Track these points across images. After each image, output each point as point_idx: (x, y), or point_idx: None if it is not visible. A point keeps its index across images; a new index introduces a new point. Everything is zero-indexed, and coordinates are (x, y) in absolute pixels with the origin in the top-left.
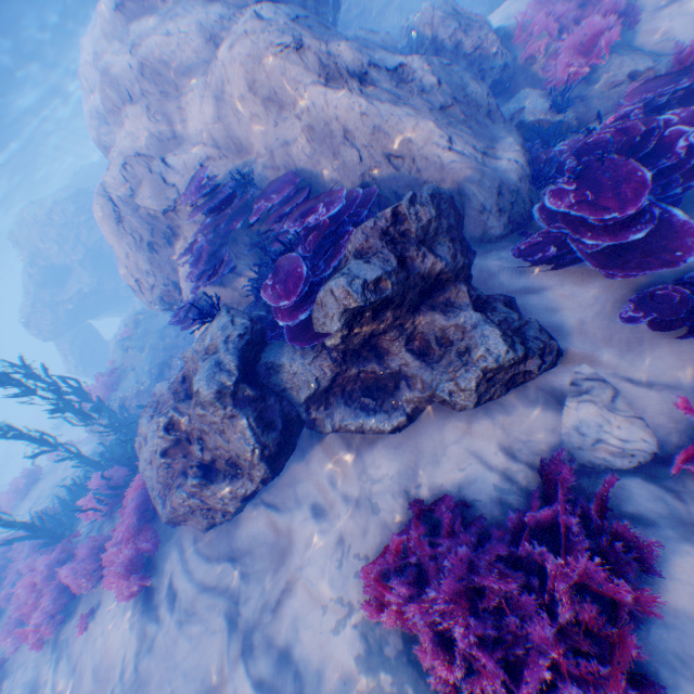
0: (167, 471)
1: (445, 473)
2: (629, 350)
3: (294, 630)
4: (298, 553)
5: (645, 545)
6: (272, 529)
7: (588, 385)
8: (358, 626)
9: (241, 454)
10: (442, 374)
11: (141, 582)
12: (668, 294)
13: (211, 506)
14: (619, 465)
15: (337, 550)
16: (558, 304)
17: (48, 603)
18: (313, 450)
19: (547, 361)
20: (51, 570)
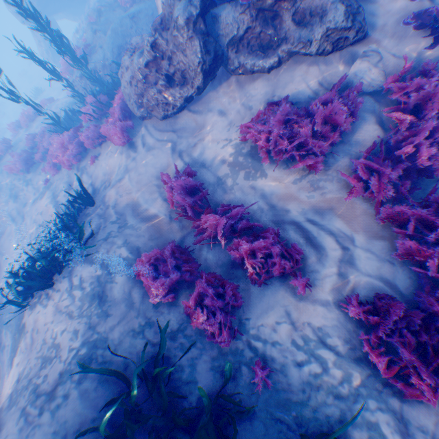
0: (142, 85)
1: (288, 91)
2: (397, 40)
3: (203, 151)
4: (208, 129)
5: (358, 104)
6: (195, 121)
7: (370, 54)
8: (232, 146)
9: (191, 68)
10: (306, 33)
11: (127, 138)
12: (432, 11)
13: (167, 103)
14: (364, 91)
15: (227, 126)
16: (378, 12)
17: (72, 151)
18: (223, 86)
19: (357, 36)
20: (72, 138)
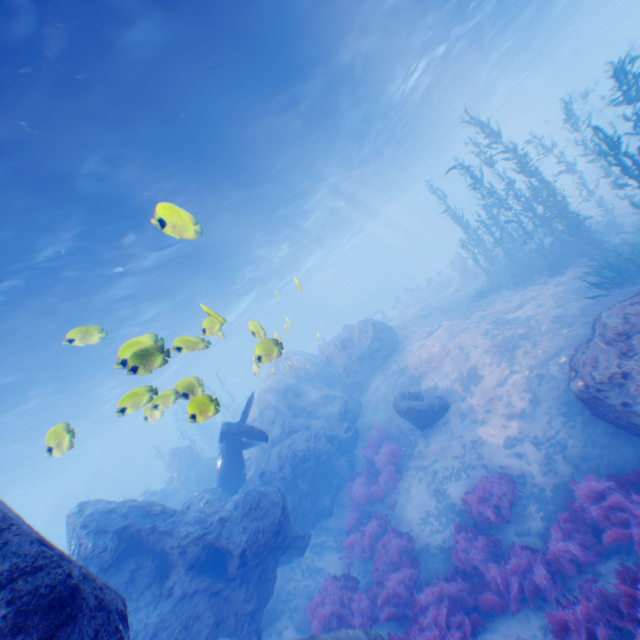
0: None
1: None
2: None
3: None
4: None
5: None
6: None
7: None
8: None
9: None
10: None
11: None
12: None
13: None
14: None
15: None
16: None
17: None
18: None
19: None
20: None
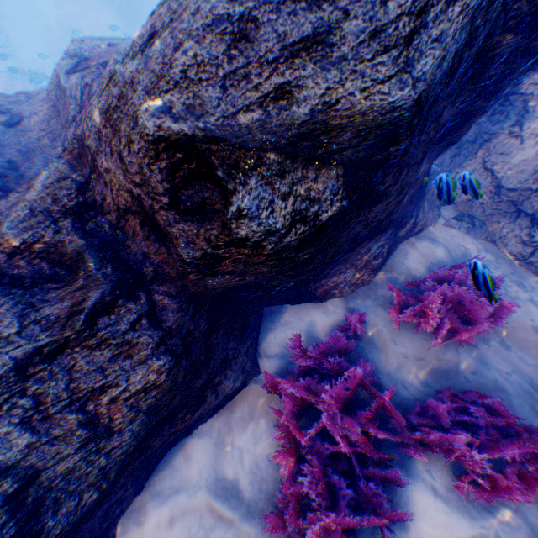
0: None
1: None
2: None
3: None
4: None
5: None
6: None
7: None
8: None
9: None
10: None
11: None
12: None
13: None
14: None
15: None
16: None
17: None
18: None
19: None
20: None
